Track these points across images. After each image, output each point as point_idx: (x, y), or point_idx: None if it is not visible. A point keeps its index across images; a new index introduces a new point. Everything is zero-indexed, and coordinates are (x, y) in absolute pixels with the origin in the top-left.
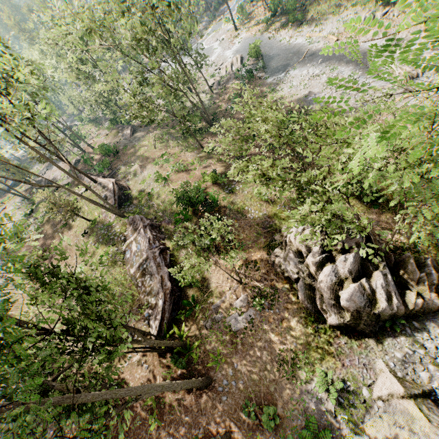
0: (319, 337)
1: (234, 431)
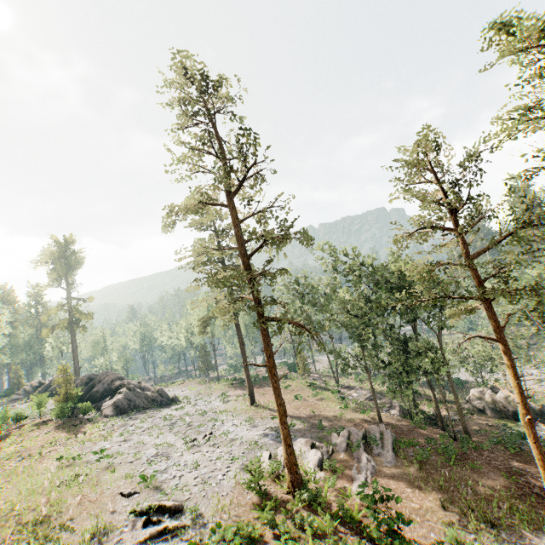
0: (508, 422)
1: (473, 438)
